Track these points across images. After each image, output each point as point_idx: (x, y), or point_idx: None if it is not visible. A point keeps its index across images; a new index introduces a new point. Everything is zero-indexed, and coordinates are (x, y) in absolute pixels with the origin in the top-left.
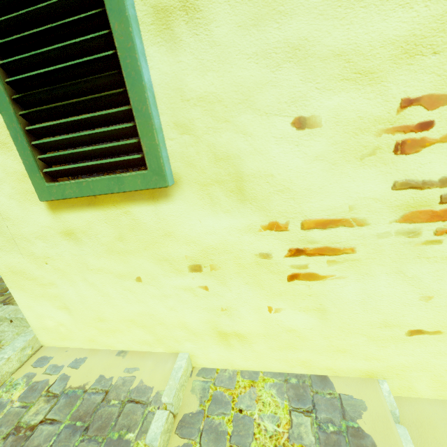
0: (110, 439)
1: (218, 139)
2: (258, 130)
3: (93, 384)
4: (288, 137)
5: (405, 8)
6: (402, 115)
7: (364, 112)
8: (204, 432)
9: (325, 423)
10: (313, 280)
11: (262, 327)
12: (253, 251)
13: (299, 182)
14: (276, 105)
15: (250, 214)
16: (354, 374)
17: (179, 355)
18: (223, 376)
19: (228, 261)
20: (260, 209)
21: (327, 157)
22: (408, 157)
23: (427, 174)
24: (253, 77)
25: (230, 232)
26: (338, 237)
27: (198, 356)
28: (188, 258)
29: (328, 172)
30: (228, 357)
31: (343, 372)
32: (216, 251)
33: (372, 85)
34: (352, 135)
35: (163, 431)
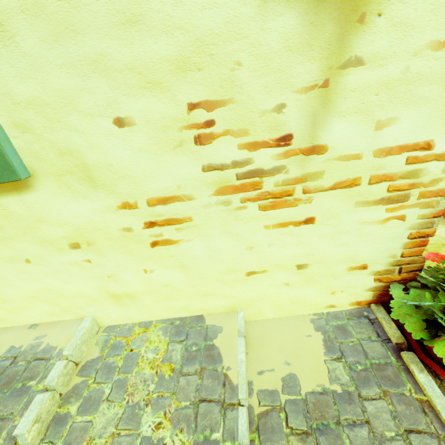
0: (14, 389)
1: (57, 136)
2: (88, 129)
3: (3, 354)
4: (114, 134)
5: (168, 34)
6: (192, 116)
7: (165, 114)
8: (100, 370)
9: (191, 346)
10: (170, 244)
11: (145, 286)
12: (117, 226)
13: (135, 169)
14: (96, 107)
15: (104, 197)
16: (221, 310)
17: (85, 319)
18: (124, 329)
19: (100, 237)
20: (112, 193)
21: (149, 149)
22: (206, 147)
23: (222, 159)
24: (69, 85)
25: (93, 214)
26: (177, 210)
27: (102, 317)
28: (66, 238)
29: (154, 161)
30: (126, 313)
31: (214, 310)
32: (87, 230)
33: (164, 93)
34: (162, 131)
35: (61, 375)
